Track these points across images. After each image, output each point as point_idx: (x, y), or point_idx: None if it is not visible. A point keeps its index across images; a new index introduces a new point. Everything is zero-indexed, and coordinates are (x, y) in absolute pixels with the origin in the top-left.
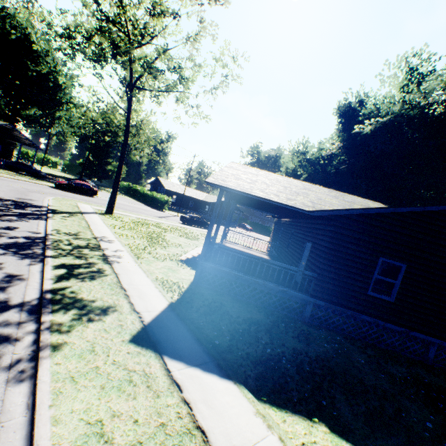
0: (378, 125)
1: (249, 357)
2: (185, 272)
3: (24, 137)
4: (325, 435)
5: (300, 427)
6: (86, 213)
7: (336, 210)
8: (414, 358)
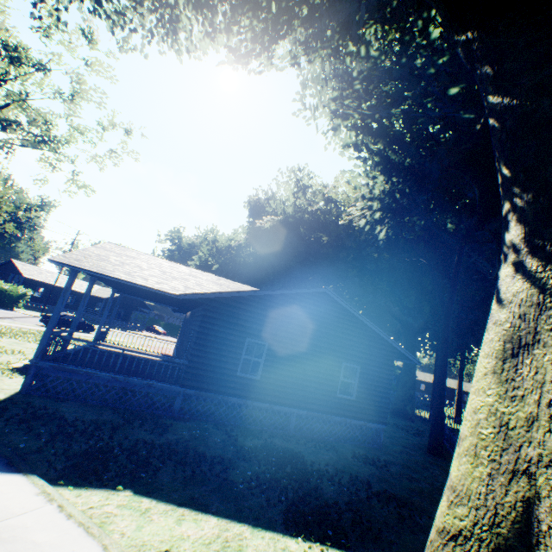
0: (276, 222)
1: (68, 453)
2: (13, 382)
3: None
4: (125, 497)
5: (98, 496)
6: None
7: (202, 294)
8: (280, 432)
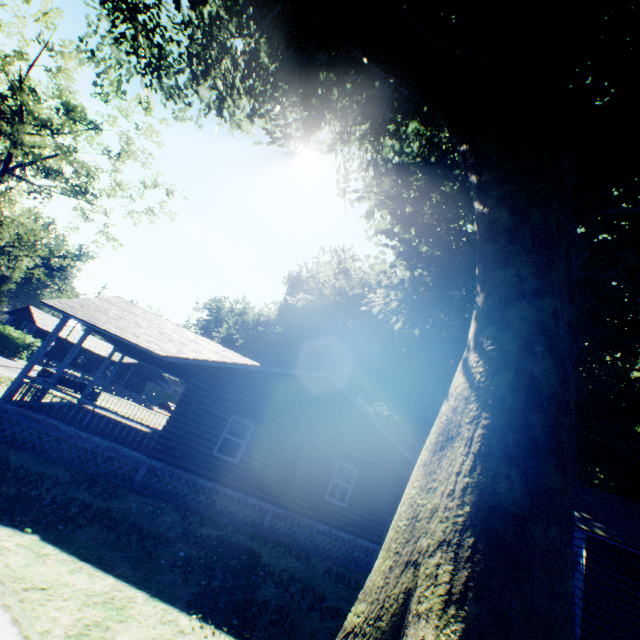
0: (310, 301)
1: None
2: None
3: None
4: (29, 539)
5: (2, 532)
6: None
7: (191, 359)
8: (250, 530)
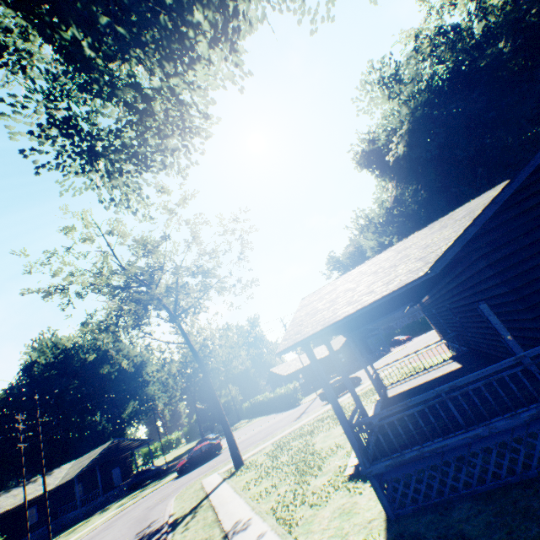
0: (405, 136)
1: None
2: (366, 500)
3: (132, 440)
4: None
5: None
6: (212, 492)
7: (457, 241)
8: None
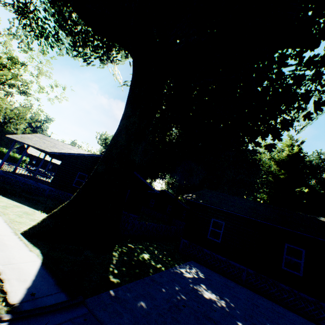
0: None
1: None
2: None
3: None
4: None
5: None
6: None
7: (60, 152)
8: None
